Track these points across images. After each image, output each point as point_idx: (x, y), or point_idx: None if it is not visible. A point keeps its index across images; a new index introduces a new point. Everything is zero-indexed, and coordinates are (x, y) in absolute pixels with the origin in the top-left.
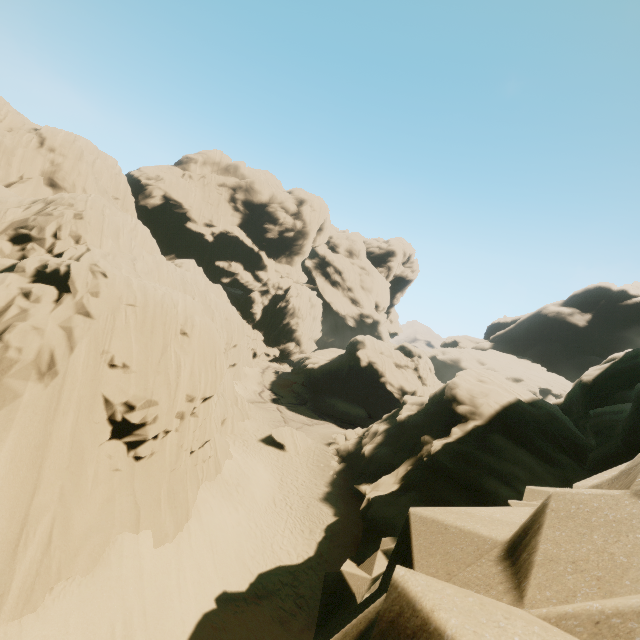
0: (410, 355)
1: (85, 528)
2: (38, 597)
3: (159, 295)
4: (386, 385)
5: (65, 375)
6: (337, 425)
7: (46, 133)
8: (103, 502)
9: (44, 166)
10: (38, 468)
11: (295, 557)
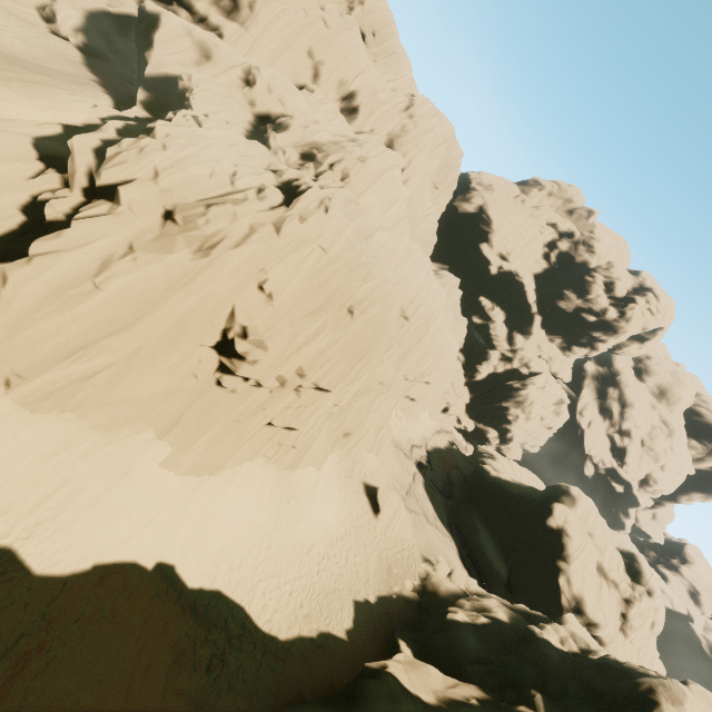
0: (635, 576)
1: (130, 395)
2: (45, 406)
3: (359, 260)
4: (560, 575)
5: (213, 262)
6: (459, 552)
7: (417, 101)
8: (163, 390)
9: (395, 128)
10: (137, 317)
11: (265, 618)
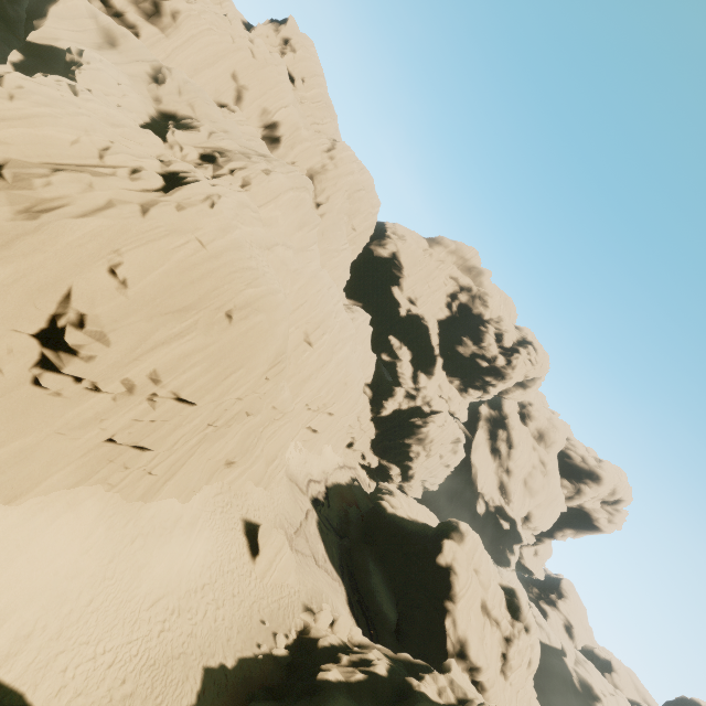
0: (515, 613)
1: None
2: None
3: (246, 264)
4: (447, 616)
5: (42, 227)
6: (348, 598)
7: (339, 146)
8: None
9: (316, 165)
10: None
11: None
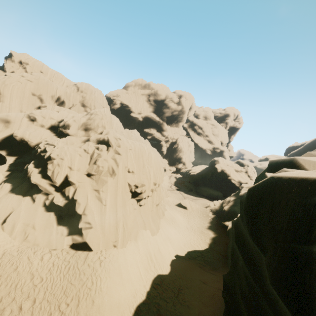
0: (242, 165)
1: (130, 226)
2: (125, 243)
3: (138, 145)
4: (231, 180)
5: (118, 175)
6: (208, 200)
7: (79, 85)
8: (133, 219)
9: (80, 99)
10: (116, 205)
11: (200, 248)
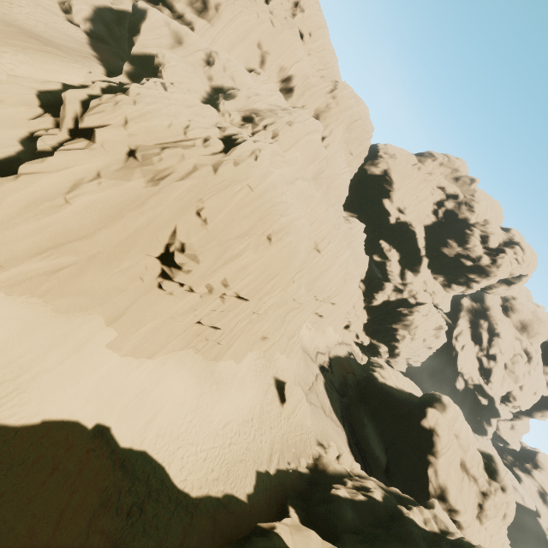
0: (492, 474)
1: (87, 289)
2: (17, 290)
3: (279, 199)
4: (429, 467)
5: (161, 190)
6: (348, 441)
7: (340, 86)
8: (114, 287)
9: (321, 105)
10: (97, 228)
11: (181, 478)
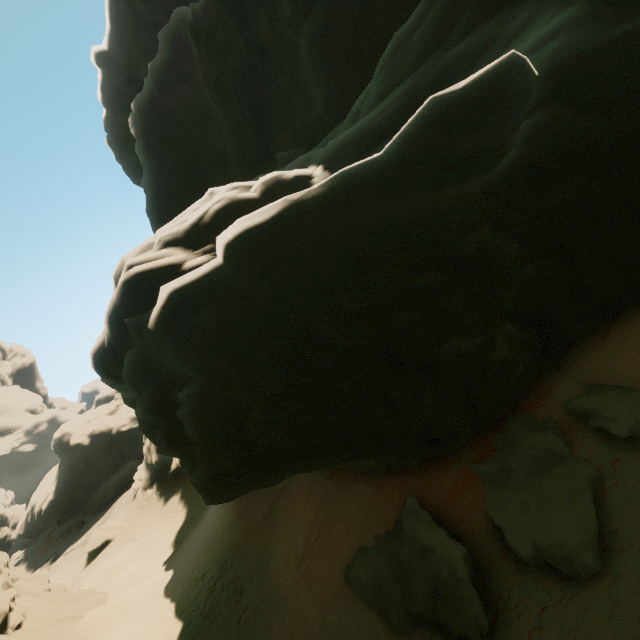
0: (111, 399)
1: None
2: None
3: None
4: (121, 430)
5: None
6: (126, 491)
7: None
8: None
9: None
10: None
11: (181, 522)
